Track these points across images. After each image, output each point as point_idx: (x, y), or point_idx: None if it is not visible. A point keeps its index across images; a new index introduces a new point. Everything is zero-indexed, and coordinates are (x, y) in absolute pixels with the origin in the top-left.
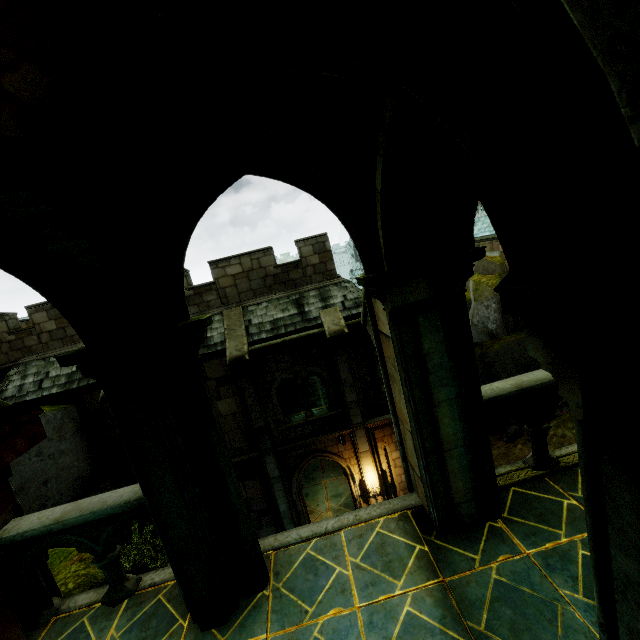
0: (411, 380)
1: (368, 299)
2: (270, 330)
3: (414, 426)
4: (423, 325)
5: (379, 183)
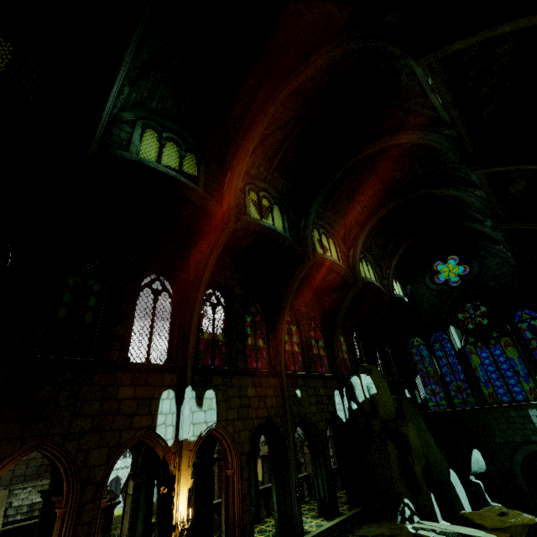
0: (134, 508)
1: (128, 481)
2: (26, 512)
3: (130, 527)
4: (142, 489)
5: (144, 449)
